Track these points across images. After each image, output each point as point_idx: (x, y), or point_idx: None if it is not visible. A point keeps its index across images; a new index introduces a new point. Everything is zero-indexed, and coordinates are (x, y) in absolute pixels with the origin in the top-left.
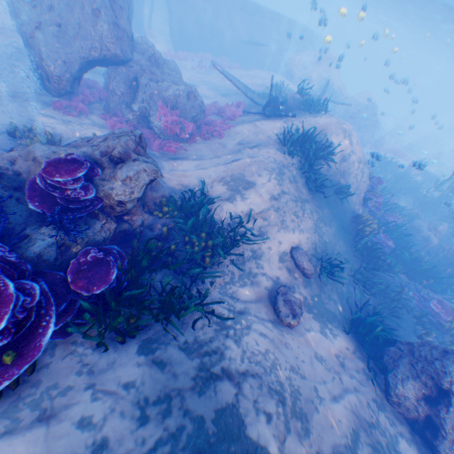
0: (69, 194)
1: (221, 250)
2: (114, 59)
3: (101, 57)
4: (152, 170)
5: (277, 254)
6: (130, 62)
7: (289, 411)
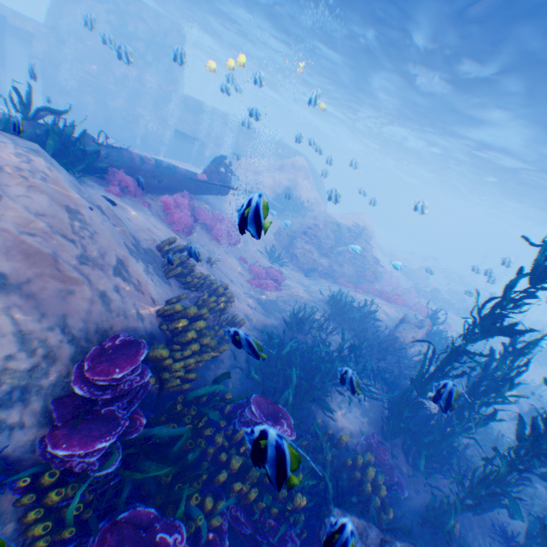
0: None
1: None
2: None
3: None
4: None
5: None
6: None
7: None
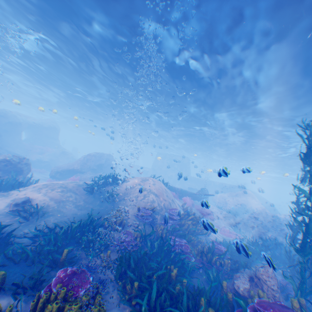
0: None
1: (0, 191)
2: (77, 169)
3: (73, 168)
4: (8, 156)
5: (16, 197)
6: (85, 172)
7: None
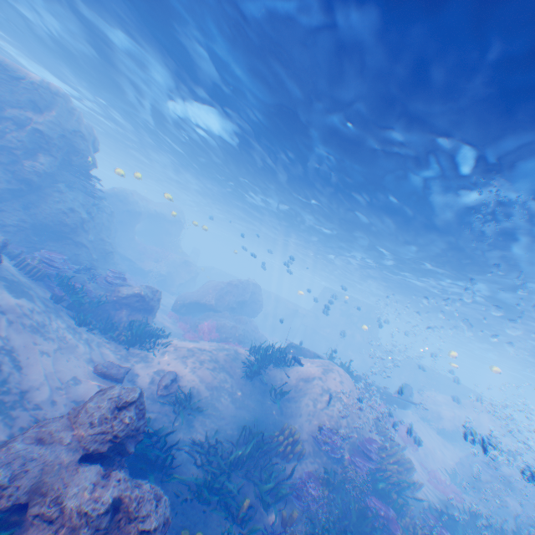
0: (109, 279)
1: (133, 345)
2: (210, 305)
3: (205, 303)
4: (142, 289)
5: (157, 366)
6: (220, 312)
7: (35, 322)
